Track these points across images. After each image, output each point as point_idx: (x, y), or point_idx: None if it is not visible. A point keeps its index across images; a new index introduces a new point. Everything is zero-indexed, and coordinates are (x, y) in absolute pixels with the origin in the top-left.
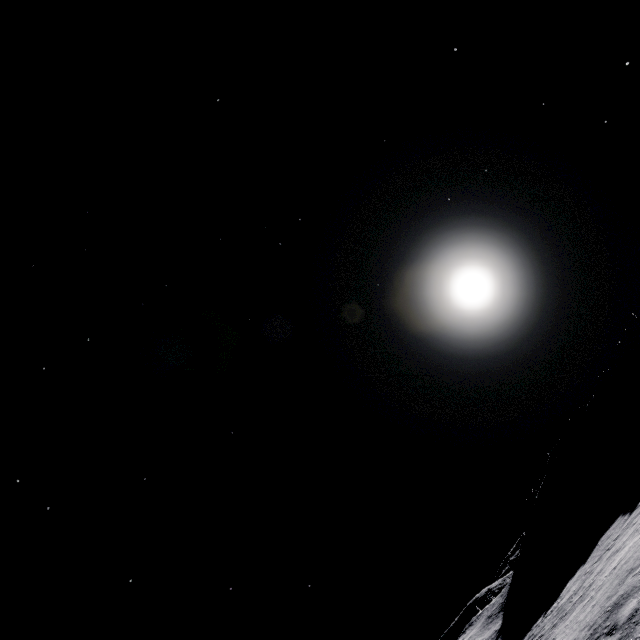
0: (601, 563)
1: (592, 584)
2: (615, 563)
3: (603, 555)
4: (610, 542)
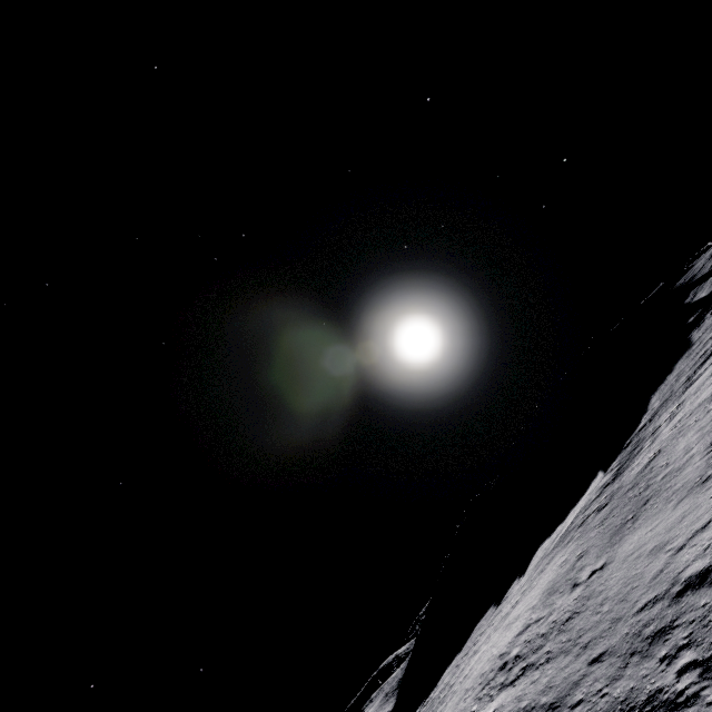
0: (466, 660)
1: (454, 684)
2: (469, 669)
3: (470, 650)
4: (478, 635)
